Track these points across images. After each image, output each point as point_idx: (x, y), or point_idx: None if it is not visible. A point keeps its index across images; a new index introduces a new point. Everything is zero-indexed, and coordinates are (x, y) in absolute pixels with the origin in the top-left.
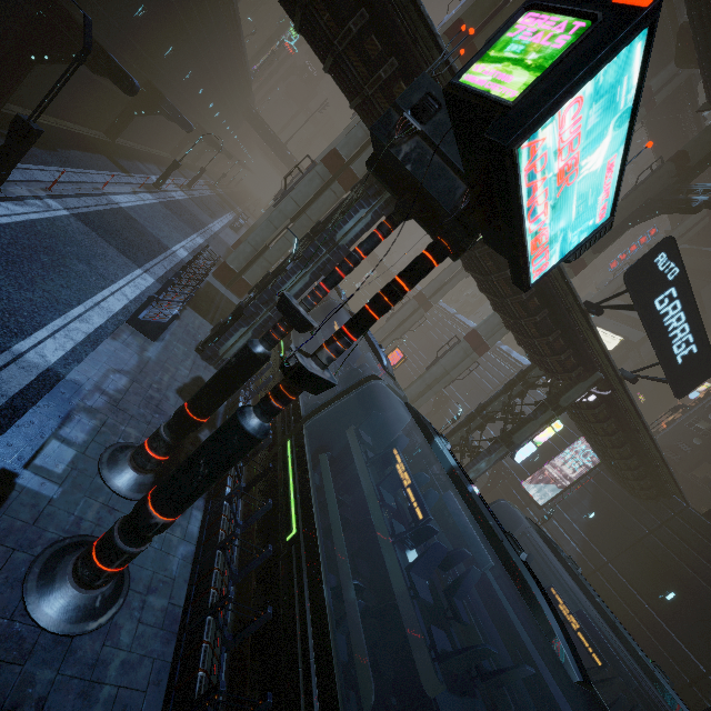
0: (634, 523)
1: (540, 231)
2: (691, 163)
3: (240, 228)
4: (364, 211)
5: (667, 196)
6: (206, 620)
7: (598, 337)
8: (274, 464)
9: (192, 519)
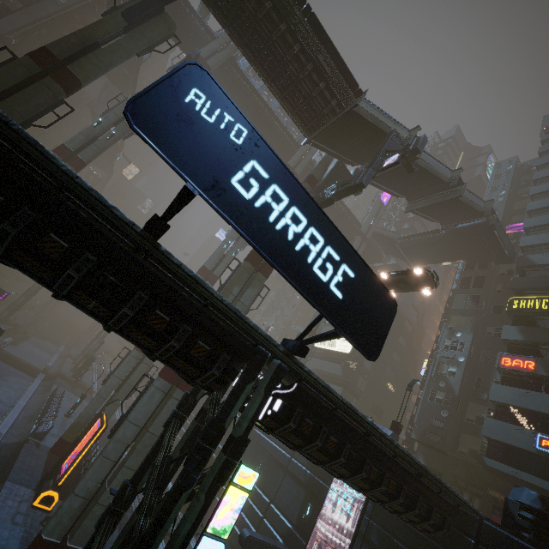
0: None
1: None
2: (320, 183)
3: None
4: None
5: None
6: None
7: (203, 286)
8: None
9: None
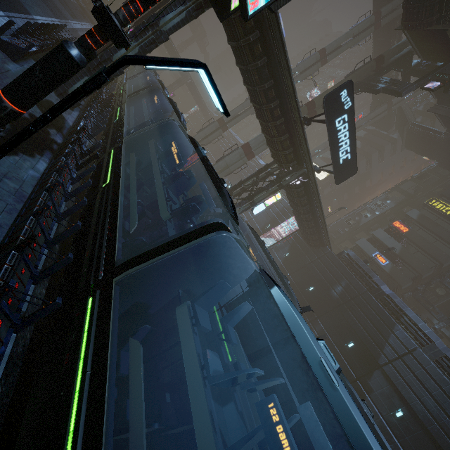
0: (306, 258)
1: None
2: (384, 65)
3: None
4: (181, 8)
5: (367, 81)
6: (43, 192)
7: (306, 141)
8: (102, 161)
9: (39, 163)
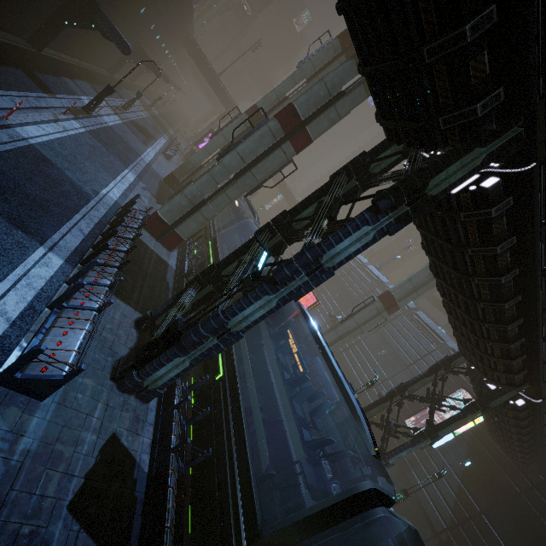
0: (507, 481)
1: None
2: None
3: (172, 156)
4: (367, 228)
5: None
6: None
7: None
8: None
9: None
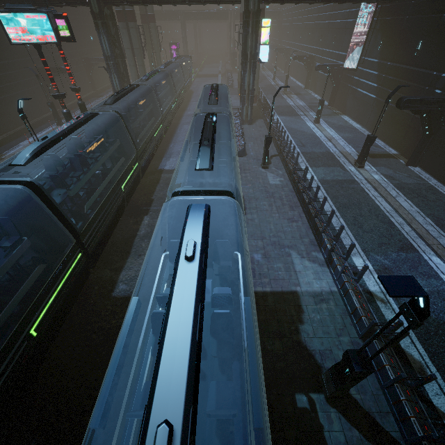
0: (400, 20)
1: (38, 38)
2: None
3: None
4: (102, 37)
5: None
6: None
7: None
8: None
9: None
